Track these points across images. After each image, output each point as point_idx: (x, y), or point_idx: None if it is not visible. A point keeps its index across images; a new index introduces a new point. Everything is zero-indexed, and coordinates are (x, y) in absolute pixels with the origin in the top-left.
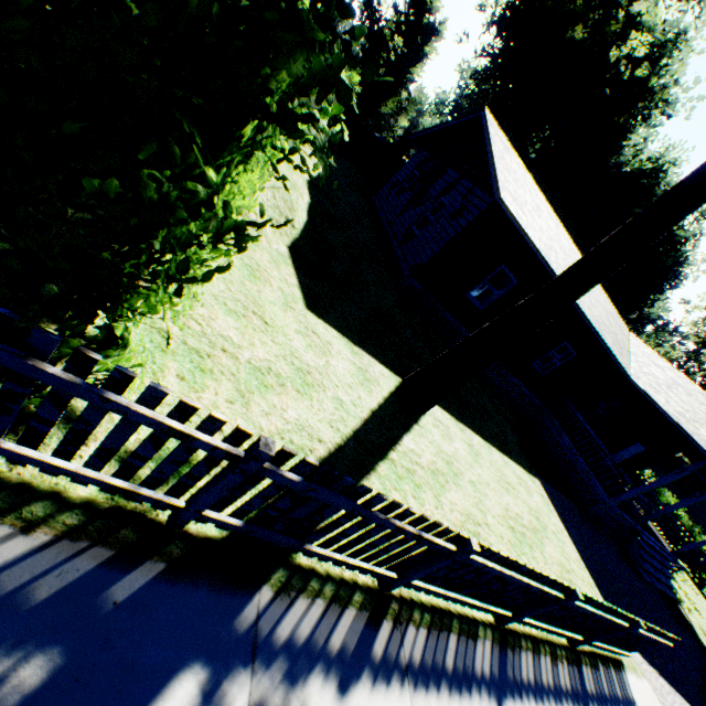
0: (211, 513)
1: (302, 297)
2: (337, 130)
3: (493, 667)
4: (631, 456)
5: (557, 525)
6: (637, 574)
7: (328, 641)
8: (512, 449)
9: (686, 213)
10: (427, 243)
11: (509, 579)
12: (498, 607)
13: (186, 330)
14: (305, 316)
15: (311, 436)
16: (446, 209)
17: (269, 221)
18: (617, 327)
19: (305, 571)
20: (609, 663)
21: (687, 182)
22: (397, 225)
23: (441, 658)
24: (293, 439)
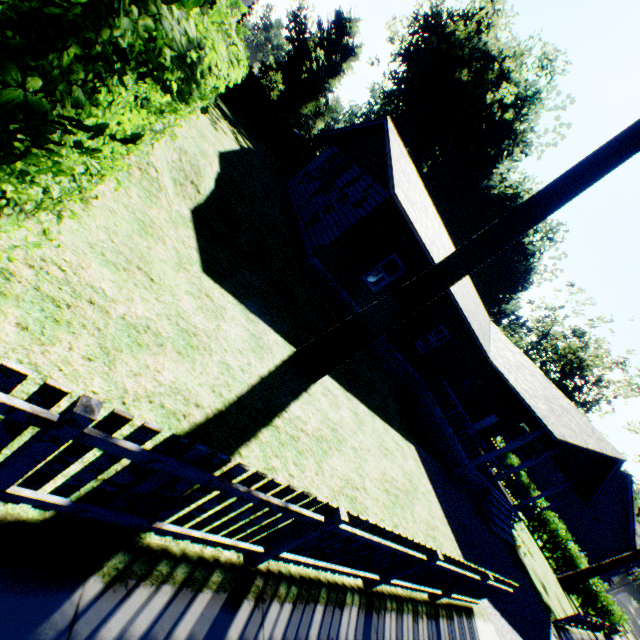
0: (22, 491)
1: (200, 260)
2: (224, 69)
3: (358, 635)
4: (488, 425)
5: (427, 486)
6: (487, 526)
7: (170, 635)
8: (393, 418)
9: (539, 220)
10: (330, 227)
11: (377, 546)
12: (367, 571)
13: (43, 275)
14: (200, 278)
15: (188, 400)
16: (349, 199)
17: (105, 127)
18: (482, 316)
19: (153, 554)
20: (462, 612)
21: (541, 194)
22: (306, 209)
23: (305, 633)
24: (165, 403)
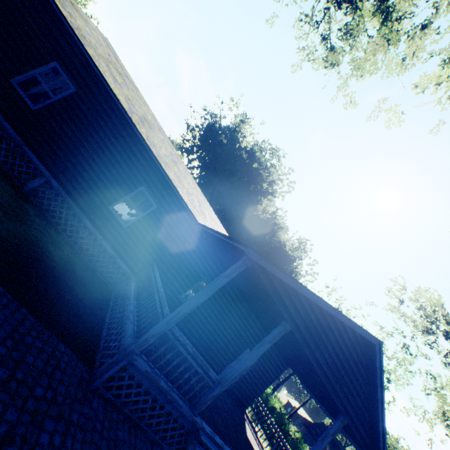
0: None
1: None
2: None
3: None
4: (246, 369)
5: None
6: None
7: None
8: None
9: None
10: None
11: None
12: None
13: None
14: None
15: None
16: None
17: None
18: (217, 226)
19: None
20: None
21: None
22: None
23: None
24: None
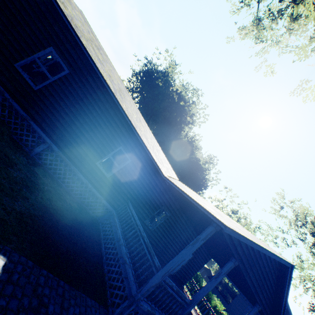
0: None
1: None
2: None
3: None
4: (185, 262)
5: None
6: None
7: None
8: None
9: None
10: None
11: None
12: None
13: None
14: None
15: None
16: None
17: None
18: (167, 165)
19: None
20: None
21: None
22: None
23: None
24: None
